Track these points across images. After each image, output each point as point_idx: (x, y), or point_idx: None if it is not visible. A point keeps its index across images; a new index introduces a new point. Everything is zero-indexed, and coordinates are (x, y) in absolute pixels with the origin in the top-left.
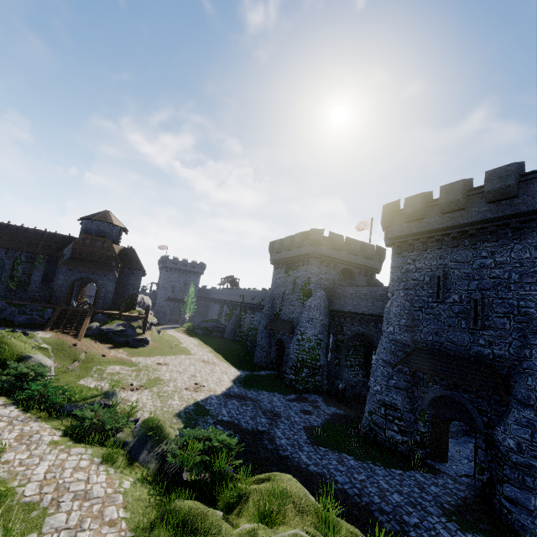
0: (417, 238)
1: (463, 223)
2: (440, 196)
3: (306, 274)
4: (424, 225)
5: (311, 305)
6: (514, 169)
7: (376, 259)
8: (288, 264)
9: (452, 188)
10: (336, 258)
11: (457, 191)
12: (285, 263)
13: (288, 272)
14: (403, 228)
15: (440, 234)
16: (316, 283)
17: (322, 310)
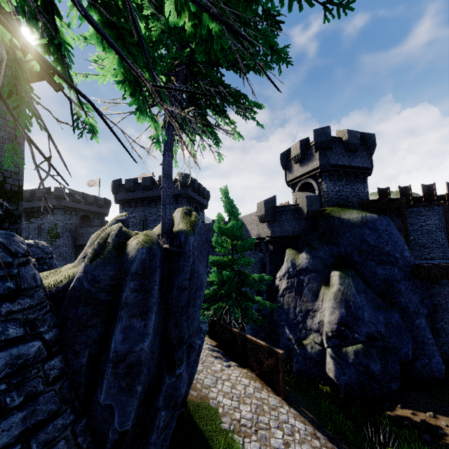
0: (132, 201)
1: (152, 196)
2: (142, 182)
3: (52, 221)
4: (136, 195)
5: (61, 244)
6: None
7: (105, 207)
8: (29, 213)
9: (147, 179)
10: (77, 208)
11: (149, 181)
12: (25, 212)
13: (30, 220)
14: (125, 195)
15: (143, 200)
16: (63, 227)
17: (70, 246)
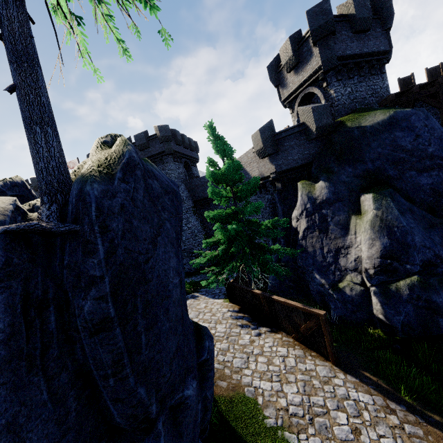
0: None
1: None
2: None
3: None
4: None
5: None
6: (144, 135)
7: None
8: None
9: None
10: None
11: None
12: None
13: None
14: None
15: None
16: None
17: None
